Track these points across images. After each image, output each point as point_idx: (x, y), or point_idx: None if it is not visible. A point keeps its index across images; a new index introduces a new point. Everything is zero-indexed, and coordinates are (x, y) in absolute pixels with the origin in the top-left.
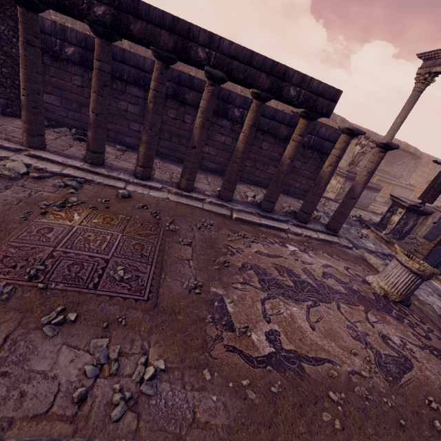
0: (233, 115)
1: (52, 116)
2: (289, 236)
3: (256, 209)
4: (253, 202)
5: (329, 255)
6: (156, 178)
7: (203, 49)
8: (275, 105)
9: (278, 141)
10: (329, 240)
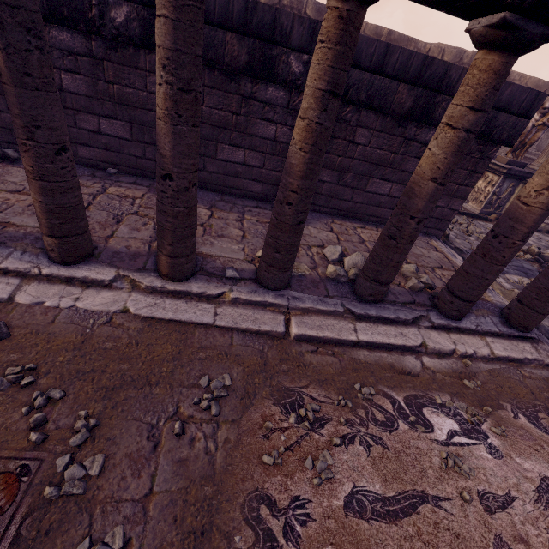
0: (289, 72)
1: None
2: (424, 362)
3: (346, 300)
4: (339, 278)
5: (532, 422)
6: (108, 250)
7: None
8: None
9: (391, 123)
10: (516, 357)
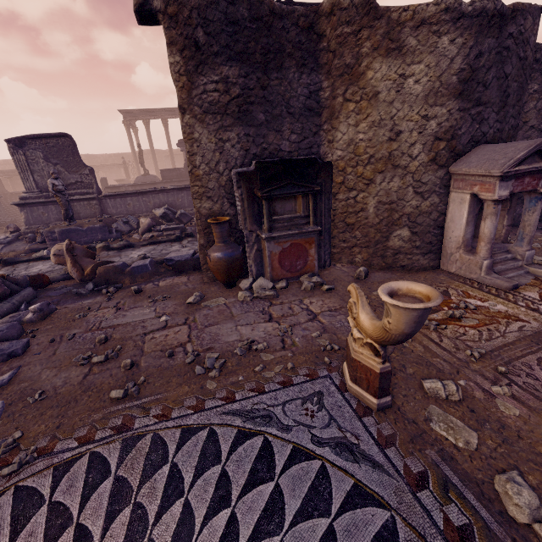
0: None
1: None
2: None
3: None
4: None
5: None
6: None
7: (1, 174)
8: (113, 161)
9: None
10: None
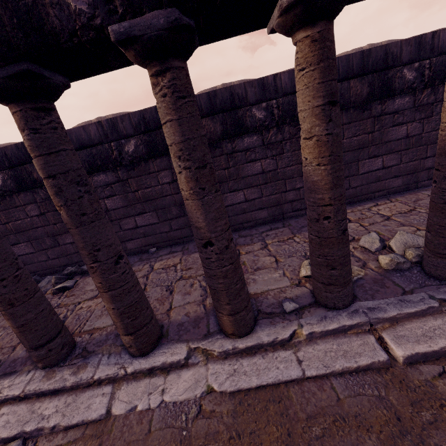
0: (255, 120)
1: (33, 268)
2: None
3: (430, 289)
4: (401, 266)
5: None
6: (173, 325)
7: None
8: None
9: (355, 113)
10: None
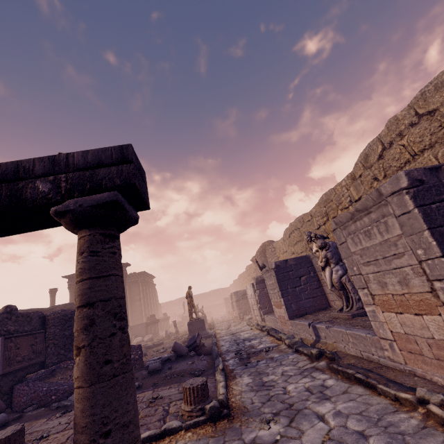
0: None
1: None
2: None
3: None
4: None
5: None
6: None
7: None
8: None
9: None
10: None
